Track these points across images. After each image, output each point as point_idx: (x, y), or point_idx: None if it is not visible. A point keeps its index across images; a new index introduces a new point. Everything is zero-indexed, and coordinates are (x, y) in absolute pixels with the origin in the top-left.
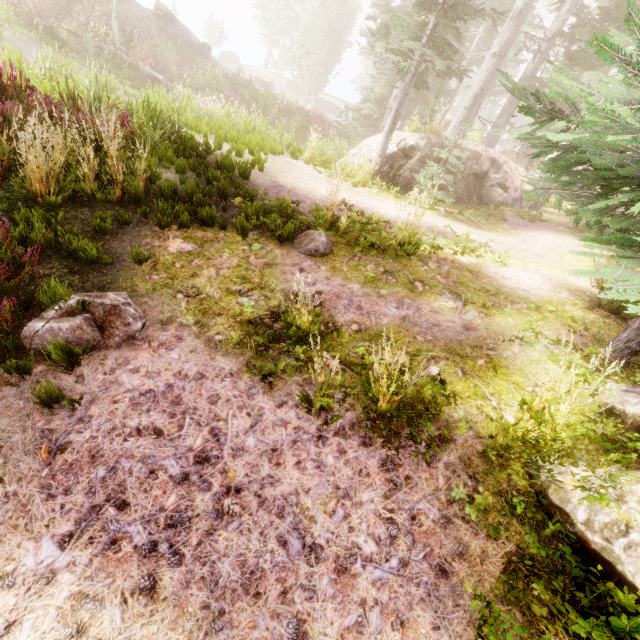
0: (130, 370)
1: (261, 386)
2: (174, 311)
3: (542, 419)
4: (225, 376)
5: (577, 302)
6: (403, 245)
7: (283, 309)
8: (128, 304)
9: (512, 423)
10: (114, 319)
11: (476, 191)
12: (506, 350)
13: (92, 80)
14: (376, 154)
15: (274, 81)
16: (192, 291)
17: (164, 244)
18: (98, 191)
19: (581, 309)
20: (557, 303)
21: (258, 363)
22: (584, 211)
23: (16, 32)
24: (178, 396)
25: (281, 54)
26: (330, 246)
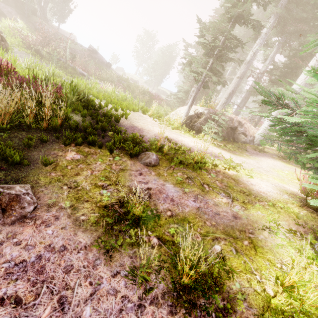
0: (14, 243)
1: (104, 257)
2: (58, 198)
3: (292, 294)
4: (80, 249)
5: (293, 202)
6: (197, 163)
7: (126, 200)
8: (27, 194)
9: (272, 295)
10: (15, 204)
11: (231, 135)
12: (260, 234)
13: (50, 72)
14: (184, 115)
15: (139, 80)
16: (73, 184)
17: (64, 154)
18: (34, 123)
19: (297, 207)
20: (283, 202)
21: (105, 238)
22: (302, 157)
23: (20, 50)
24: (43, 266)
25: (143, 70)
26: (158, 161)
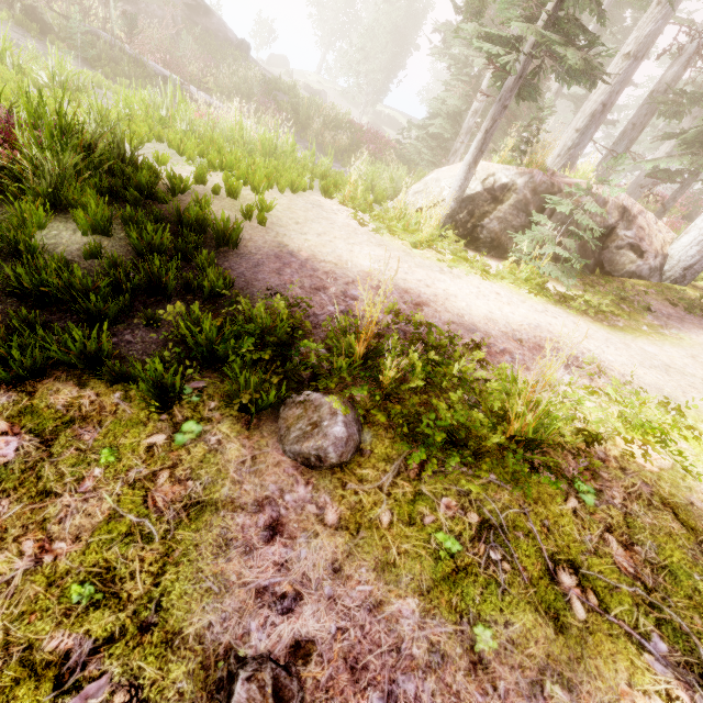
0: None
1: None
2: None
3: None
4: None
5: None
6: (520, 439)
7: None
8: None
9: None
10: None
11: (595, 254)
12: None
13: (47, 72)
14: (450, 195)
15: (327, 89)
16: None
17: None
18: None
19: None
20: None
21: None
22: None
23: None
24: None
25: (337, 58)
26: (355, 440)
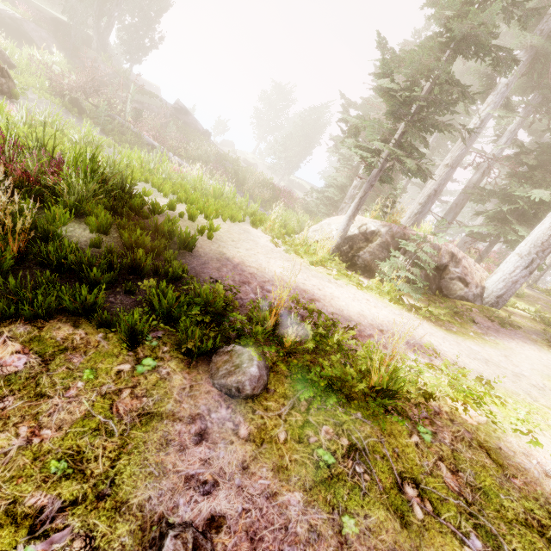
0: None
1: None
2: None
3: None
4: None
5: None
6: (378, 389)
7: None
8: None
9: None
10: None
11: (436, 281)
12: None
13: (80, 135)
14: (337, 234)
15: (258, 163)
16: None
17: None
18: None
19: None
20: None
21: None
22: None
23: (42, 96)
24: None
25: (267, 146)
26: (264, 380)
